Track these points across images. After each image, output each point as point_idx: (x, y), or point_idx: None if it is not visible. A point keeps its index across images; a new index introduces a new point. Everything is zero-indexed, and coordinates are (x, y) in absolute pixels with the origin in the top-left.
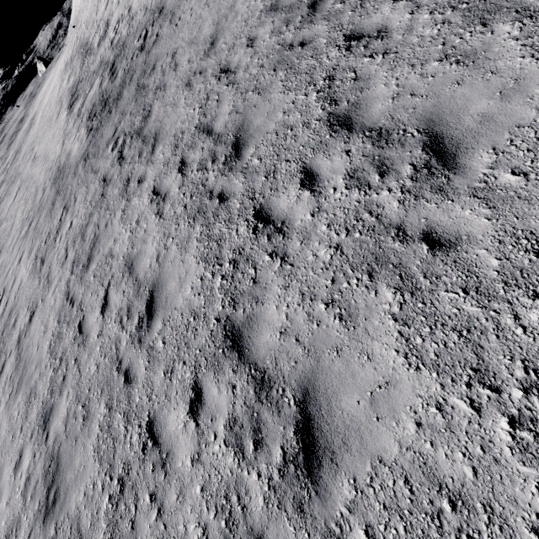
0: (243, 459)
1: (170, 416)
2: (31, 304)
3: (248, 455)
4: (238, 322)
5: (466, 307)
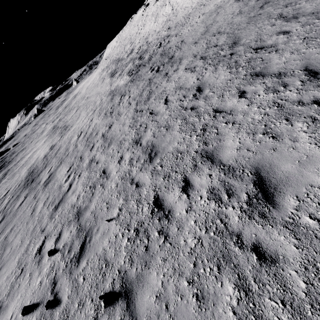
0: (279, 92)
1: (227, 103)
2: (108, 124)
3: (281, 90)
4: (258, 70)
5: None
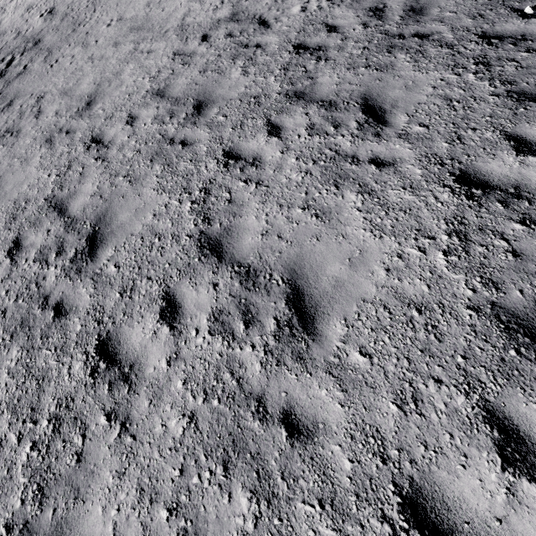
0: None
1: None
2: None
3: None
4: (41, 534)
5: (322, 529)
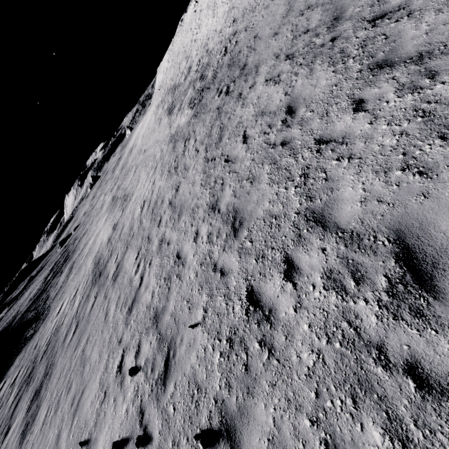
0: (422, 89)
1: (336, 126)
2: (174, 186)
3: (426, 85)
4: (381, 58)
5: None
